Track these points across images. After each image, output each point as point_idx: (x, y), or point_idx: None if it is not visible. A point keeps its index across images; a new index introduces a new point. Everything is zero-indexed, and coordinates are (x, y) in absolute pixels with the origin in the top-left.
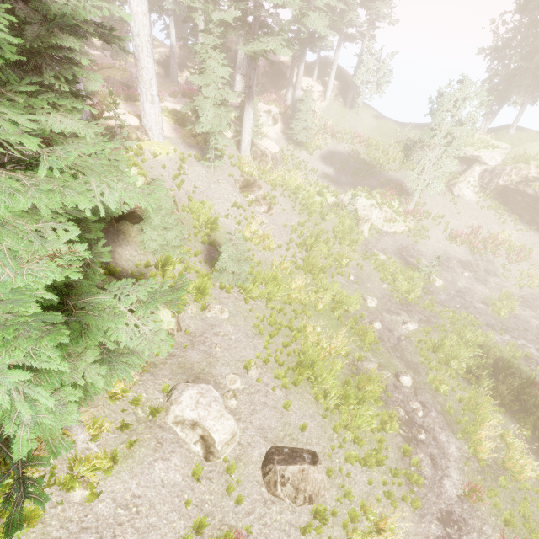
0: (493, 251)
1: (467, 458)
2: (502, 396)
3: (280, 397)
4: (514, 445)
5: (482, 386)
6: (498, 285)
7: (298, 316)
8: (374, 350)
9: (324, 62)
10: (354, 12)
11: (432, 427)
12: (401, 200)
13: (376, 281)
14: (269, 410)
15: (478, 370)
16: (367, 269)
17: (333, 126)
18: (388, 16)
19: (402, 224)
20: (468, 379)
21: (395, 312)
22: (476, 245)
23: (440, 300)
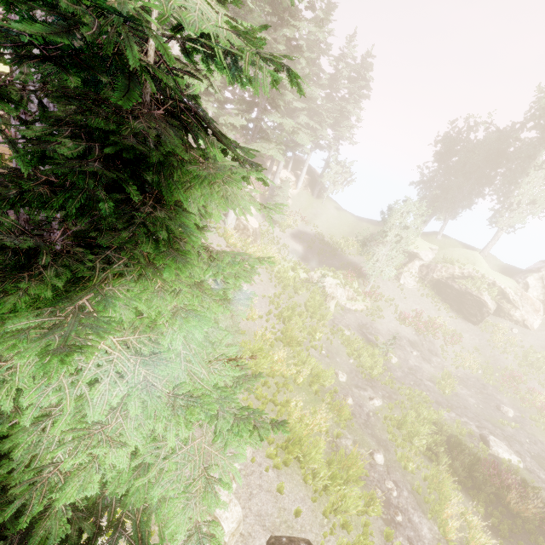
0: (434, 333)
1: (438, 540)
2: (457, 473)
3: (273, 479)
4: (473, 523)
5: (442, 463)
6: (440, 364)
7: (280, 389)
8: (349, 427)
9: (298, 159)
10: (325, 130)
11: (406, 507)
12: (359, 281)
13: (344, 356)
14: (265, 494)
15: (436, 447)
16: (335, 343)
17: (302, 210)
18: (349, 138)
19: (361, 303)
20: (429, 456)
21: (362, 388)
22: (420, 327)
23: (397, 376)
